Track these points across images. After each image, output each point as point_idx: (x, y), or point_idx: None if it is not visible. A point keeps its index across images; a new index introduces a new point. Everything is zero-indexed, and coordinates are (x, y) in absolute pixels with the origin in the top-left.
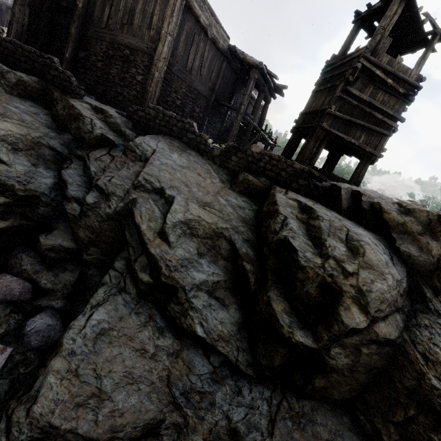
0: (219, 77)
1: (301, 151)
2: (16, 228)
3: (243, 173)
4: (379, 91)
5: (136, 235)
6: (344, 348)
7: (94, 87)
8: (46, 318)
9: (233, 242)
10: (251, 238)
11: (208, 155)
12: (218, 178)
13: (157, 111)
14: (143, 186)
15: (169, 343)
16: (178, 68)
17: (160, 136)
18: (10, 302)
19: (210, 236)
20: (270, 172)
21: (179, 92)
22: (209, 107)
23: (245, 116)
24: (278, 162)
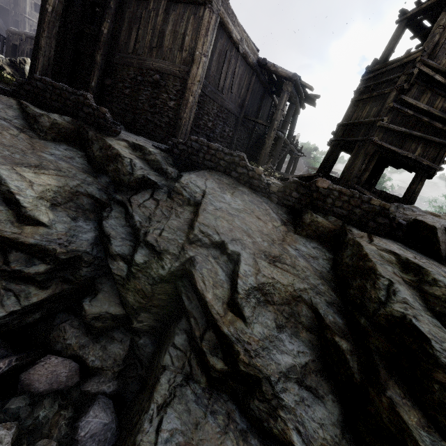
0: (248, 92)
1: (346, 168)
2: (57, 294)
3: (310, 214)
4: (437, 98)
5: (196, 300)
6: None
7: (122, 115)
8: (100, 414)
9: (314, 306)
10: (335, 300)
11: (262, 191)
12: (279, 220)
13: (200, 144)
14: (200, 240)
15: None
16: (210, 89)
17: (206, 172)
18: (57, 391)
19: (287, 301)
20: (340, 209)
21: (211, 114)
22: (238, 124)
23: (278, 132)
24: (350, 198)
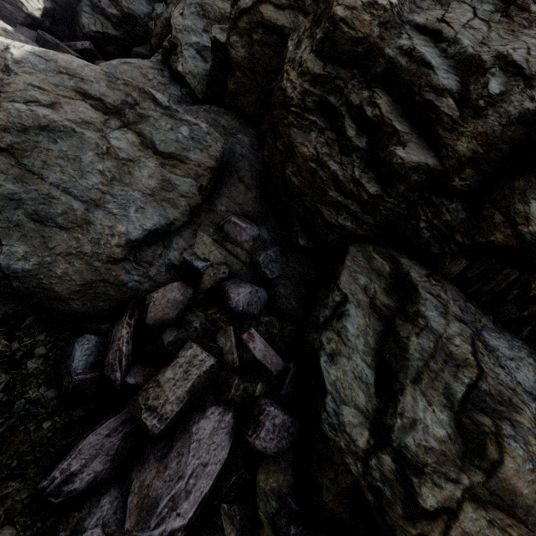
0: None
1: None
2: (123, 42)
3: None
4: None
5: None
6: (242, 37)
7: None
8: None
9: None
10: None
11: None
12: None
13: None
14: None
15: (164, 80)
16: None
17: None
18: None
19: (218, 20)
20: None
21: None
22: None
23: None
24: None
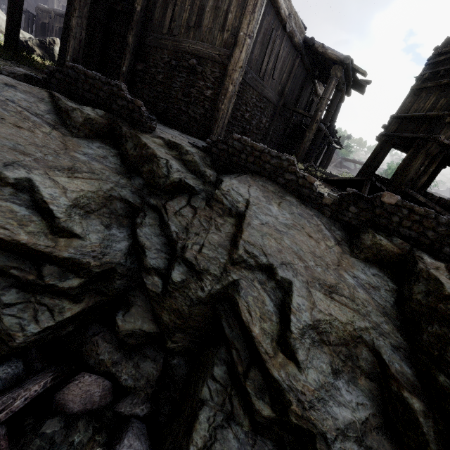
0: (290, 78)
1: (399, 169)
2: (90, 307)
3: (372, 235)
4: None
5: (238, 329)
6: None
7: (154, 104)
8: (135, 443)
9: (376, 349)
10: (401, 343)
11: (313, 202)
12: (332, 238)
13: (243, 144)
14: (245, 261)
15: None
16: (251, 75)
17: (249, 177)
18: (91, 412)
19: (344, 341)
20: (408, 230)
21: (249, 103)
22: (275, 114)
23: (320, 124)
24: (422, 218)
